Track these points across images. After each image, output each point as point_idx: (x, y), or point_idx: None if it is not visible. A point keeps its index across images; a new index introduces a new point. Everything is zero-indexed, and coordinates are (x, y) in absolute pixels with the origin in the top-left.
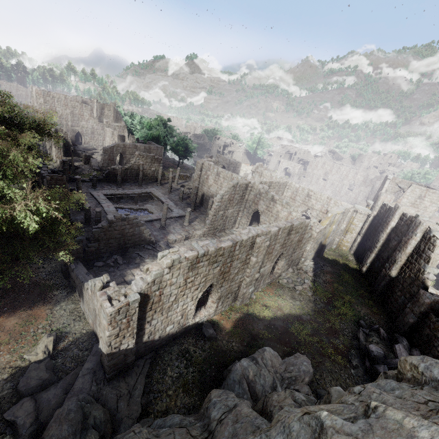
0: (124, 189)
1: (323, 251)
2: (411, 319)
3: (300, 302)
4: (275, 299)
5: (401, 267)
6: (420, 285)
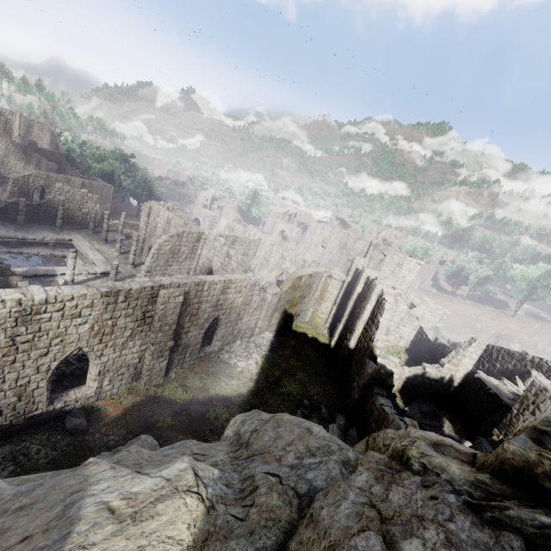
0: (28, 232)
1: (291, 322)
2: (356, 394)
3: (237, 381)
4: (204, 378)
5: (359, 337)
6: (369, 354)
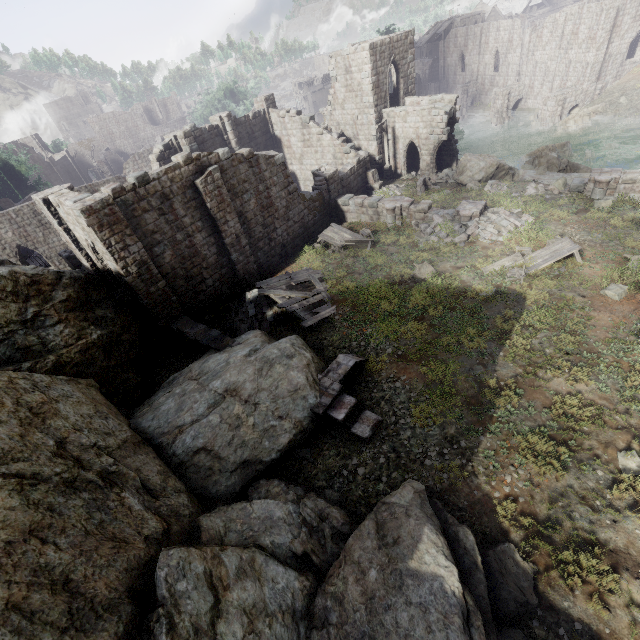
0: None
1: None
2: None
3: None
4: None
5: None
6: None
